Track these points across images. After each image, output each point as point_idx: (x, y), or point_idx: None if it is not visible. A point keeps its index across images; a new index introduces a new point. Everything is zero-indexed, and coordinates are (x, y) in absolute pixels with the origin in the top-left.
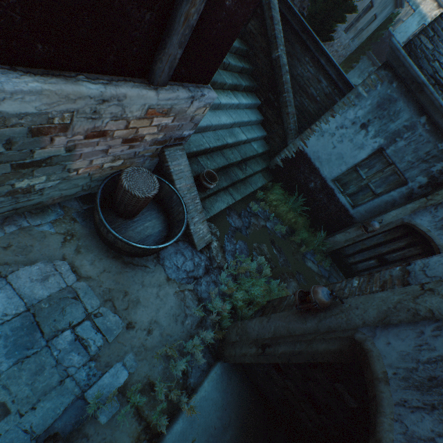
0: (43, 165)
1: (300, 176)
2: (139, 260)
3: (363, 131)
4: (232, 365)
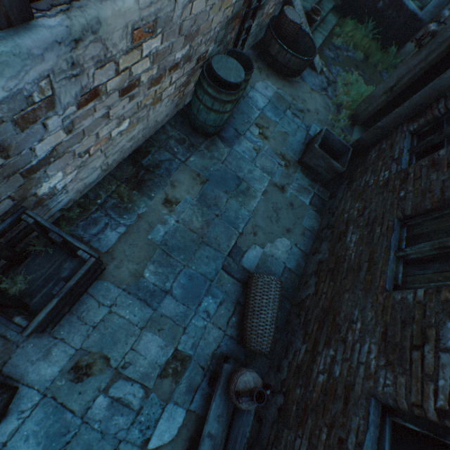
0: (262, 8)
1: (367, 0)
2: (294, 80)
3: None
4: (363, 127)
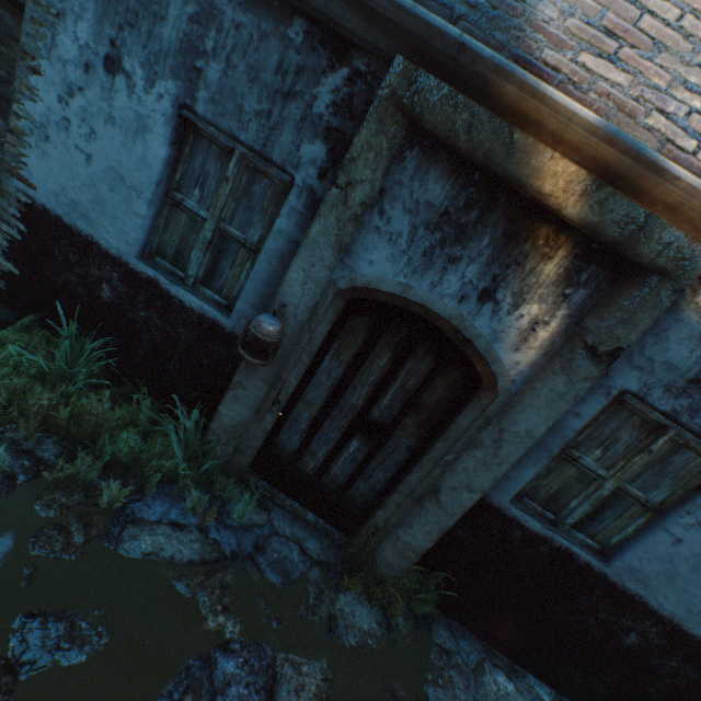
0: None
1: (68, 279)
2: None
3: (120, 81)
4: None
